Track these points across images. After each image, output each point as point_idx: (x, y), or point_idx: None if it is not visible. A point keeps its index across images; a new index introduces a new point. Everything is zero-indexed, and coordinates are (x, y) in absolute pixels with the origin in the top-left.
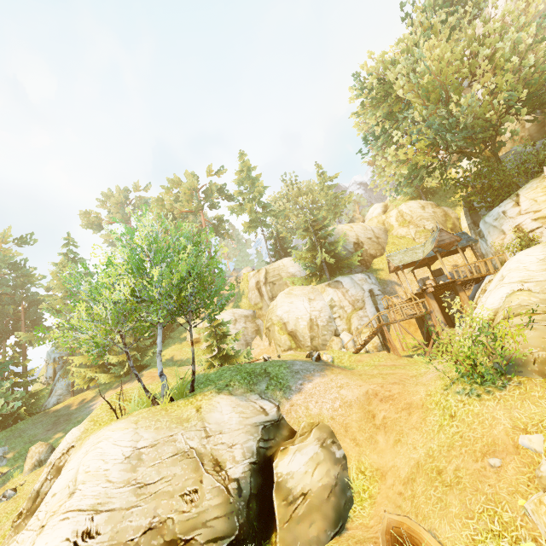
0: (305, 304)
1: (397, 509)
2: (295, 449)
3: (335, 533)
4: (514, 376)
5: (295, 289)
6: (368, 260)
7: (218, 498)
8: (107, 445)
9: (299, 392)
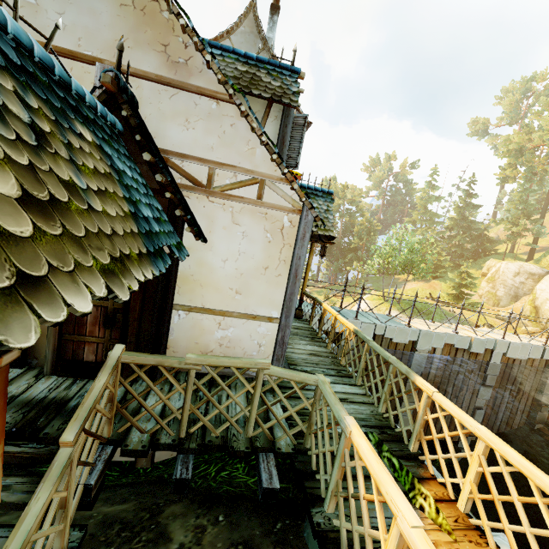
0: None
1: None
2: None
3: None
4: None
5: None
6: None
7: None
8: (361, 304)
9: None
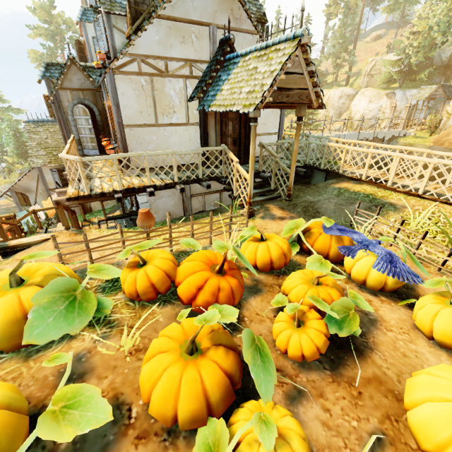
0: (365, 104)
1: None
2: None
3: None
4: None
5: (368, 91)
6: None
7: None
8: None
9: None
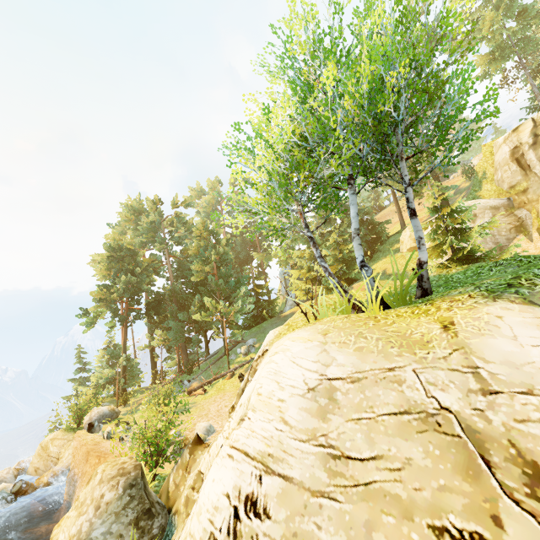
0: None
1: None
2: None
3: None
4: None
5: None
6: None
7: None
8: (282, 361)
9: None
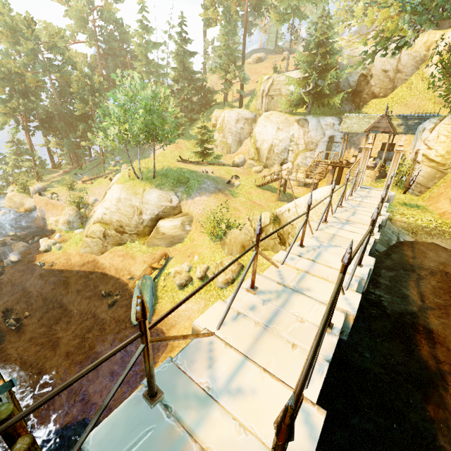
0: (273, 132)
1: (183, 251)
2: (170, 220)
3: (165, 246)
4: (219, 241)
5: (273, 115)
6: (365, 99)
7: (135, 222)
8: (113, 192)
9: (192, 199)
